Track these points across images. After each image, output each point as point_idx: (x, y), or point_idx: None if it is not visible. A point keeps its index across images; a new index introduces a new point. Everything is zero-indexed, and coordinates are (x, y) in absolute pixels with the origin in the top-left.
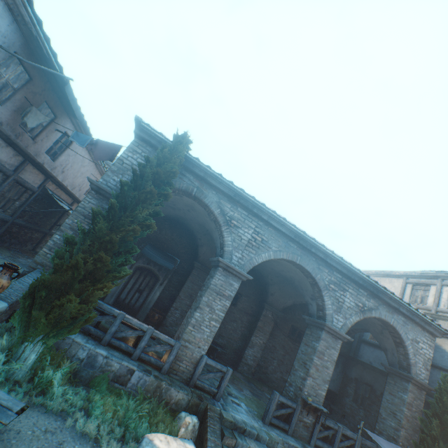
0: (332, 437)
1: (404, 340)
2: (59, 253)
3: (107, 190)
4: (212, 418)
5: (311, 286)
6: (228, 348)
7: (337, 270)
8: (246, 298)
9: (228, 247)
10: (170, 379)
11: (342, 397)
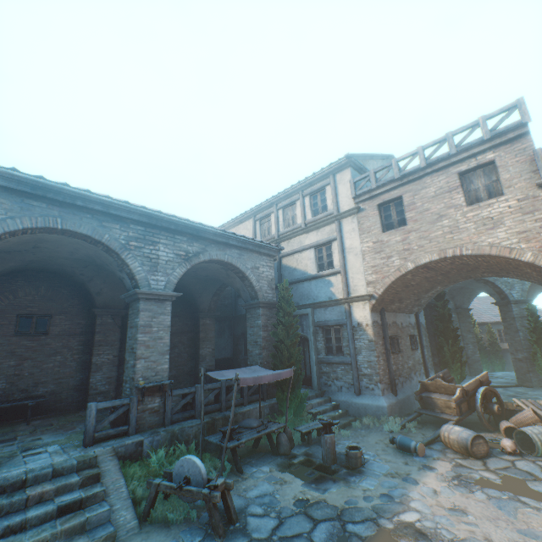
0: (194, 401)
1: (245, 271)
2: None
3: None
4: None
5: (110, 255)
6: (63, 392)
7: (135, 222)
8: (64, 316)
9: None
10: None
11: (237, 358)
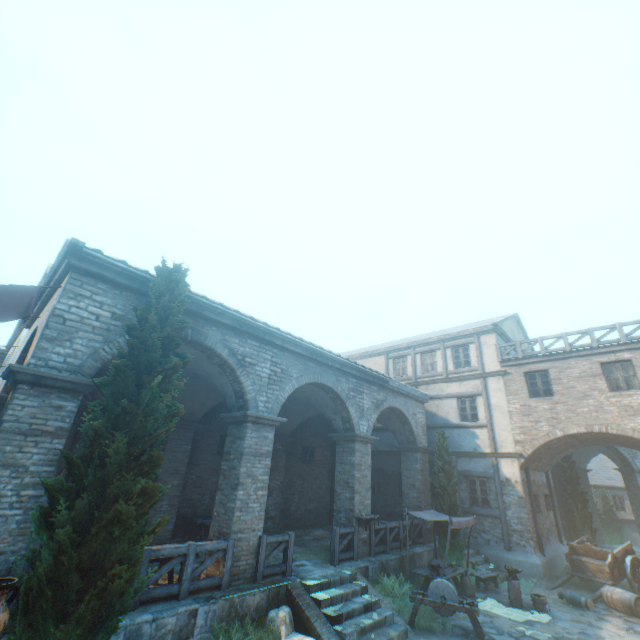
0: (384, 536)
1: (408, 417)
2: (35, 519)
3: (58, 376)
4: (300, 595)
5: (333, 401)
6: None
7: (352, 375)
8: None
9: (251, 393)
10: (236, 589)
11: None
